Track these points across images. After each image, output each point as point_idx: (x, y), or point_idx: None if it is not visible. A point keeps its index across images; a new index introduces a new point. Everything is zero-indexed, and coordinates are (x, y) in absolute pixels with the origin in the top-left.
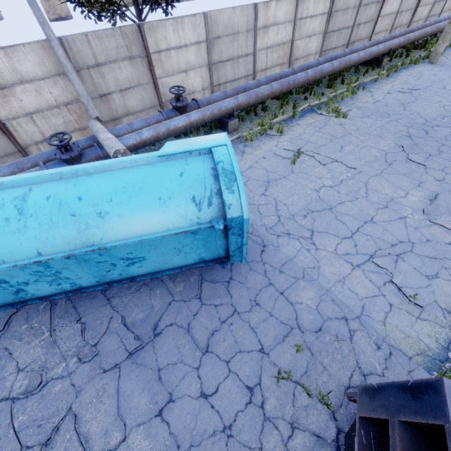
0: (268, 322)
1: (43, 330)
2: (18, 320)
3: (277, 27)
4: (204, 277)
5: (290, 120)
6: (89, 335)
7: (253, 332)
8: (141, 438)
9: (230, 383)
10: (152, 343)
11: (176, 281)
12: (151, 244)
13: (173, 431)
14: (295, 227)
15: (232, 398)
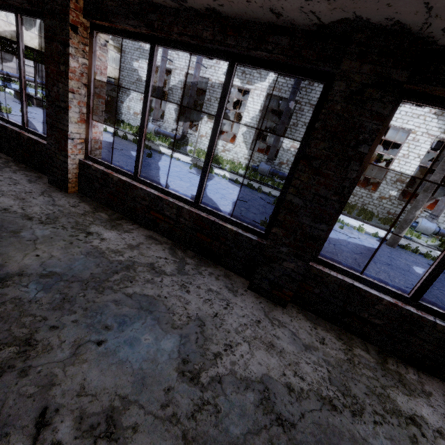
0: None
1: None
2: None
3: (6, 61)
4: None
5: (0, 81)
6: None
7: None
8: None
9: None
10: None
11: None
12: None
13: None
14: None
15: None
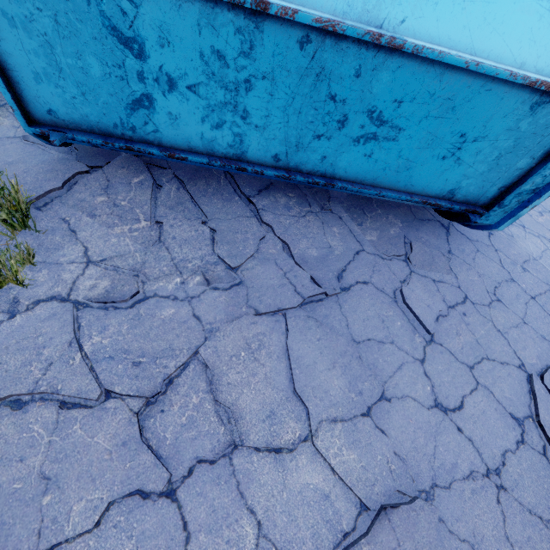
0: (522, 330)
1: (137, 215)
2: (89, 186)
3: None
4: (407, 236)
5: None
6: (223, 249)
7: (502, 337)
8: (341, 445)
9: (483, 402)
10: (337, 299)
11: (364, 226)
12: (449, 98)
13: (395, 450)
14: (531, 222)
15: (492, 426)
